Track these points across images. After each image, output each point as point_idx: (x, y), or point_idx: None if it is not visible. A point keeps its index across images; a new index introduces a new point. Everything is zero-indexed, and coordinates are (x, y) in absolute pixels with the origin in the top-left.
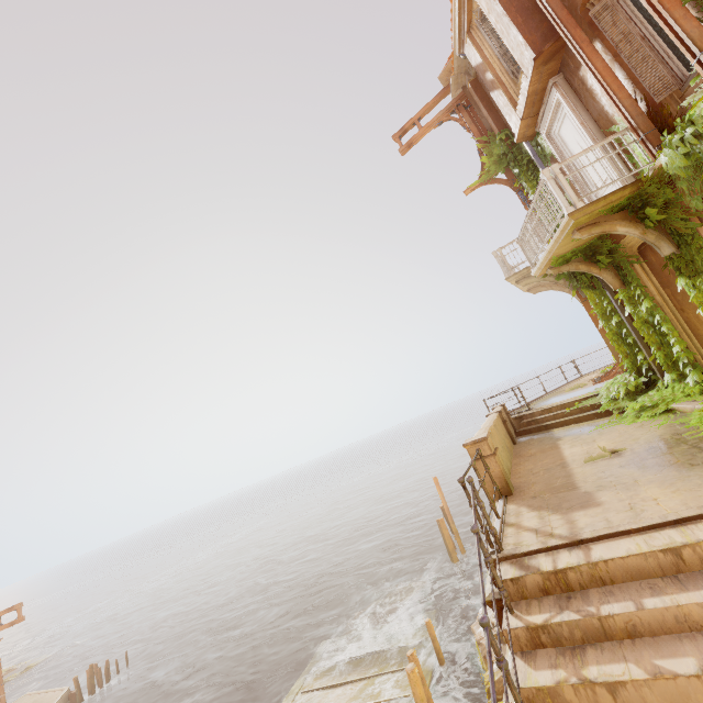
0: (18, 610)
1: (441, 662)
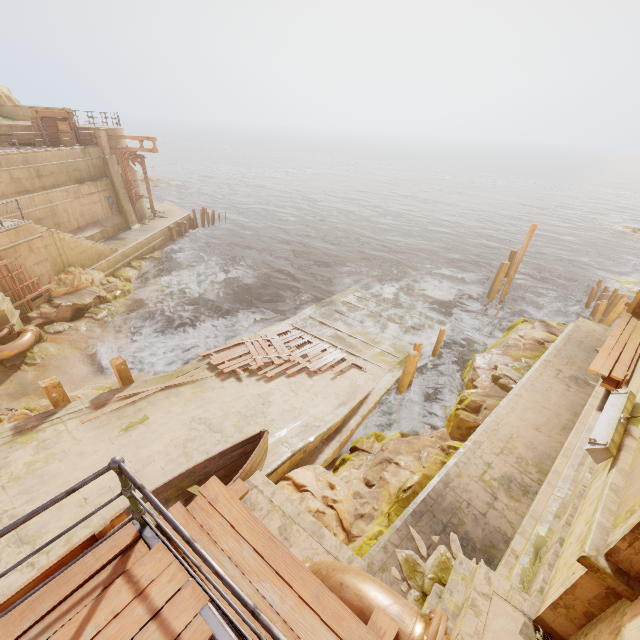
0: (153, 142)
1: (433, 356)
